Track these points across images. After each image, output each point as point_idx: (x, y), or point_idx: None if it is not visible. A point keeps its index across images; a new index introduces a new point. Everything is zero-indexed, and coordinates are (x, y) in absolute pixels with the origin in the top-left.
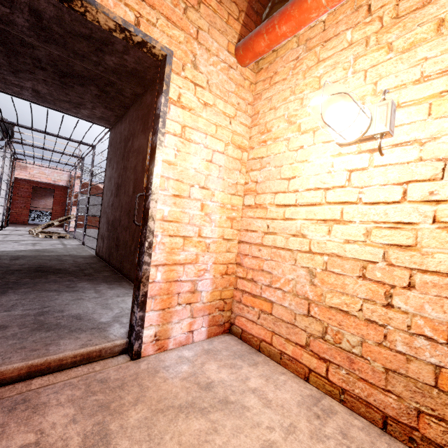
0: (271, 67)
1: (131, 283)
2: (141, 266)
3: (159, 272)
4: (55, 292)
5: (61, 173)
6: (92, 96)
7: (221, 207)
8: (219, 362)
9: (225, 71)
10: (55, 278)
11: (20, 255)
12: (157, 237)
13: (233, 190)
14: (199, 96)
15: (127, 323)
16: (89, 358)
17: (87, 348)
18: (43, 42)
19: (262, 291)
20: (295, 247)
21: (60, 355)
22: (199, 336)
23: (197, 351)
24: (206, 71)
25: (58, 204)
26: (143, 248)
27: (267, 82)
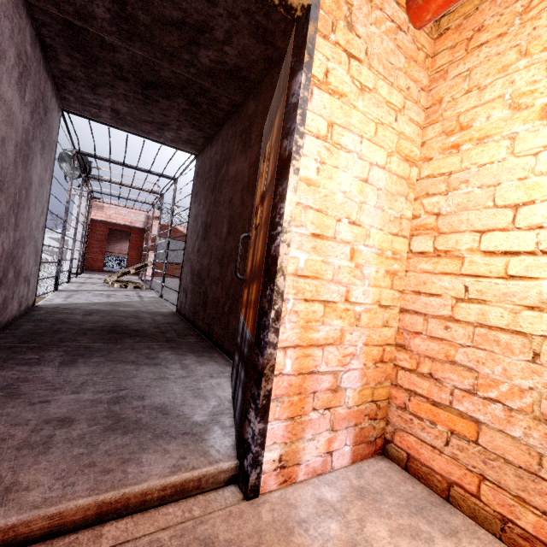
0: (469, 22)
1: (224, 355)
2: (262, 348)
3: (288, 359)
4: (133, 366)
5: (139, 213)
6: (179, 113)
7: (378, 255)
8: (388, 521)
9: (391, 34)
10: (132, 344)
11: (94, 310)
12: (288, 302)
13: (395, 227)
14: (354, 75)
15: (230, 427)
16: (183, 491)
17: (180, 476)
18: (126, 40)
19: (454, 399)
20: (535, 329)
21: (143, 487)
22: (340, 459)
23: (343, 490)
24: (365, 34)
25: (134, 248)
26: (267, 320)
27: (458, 49)
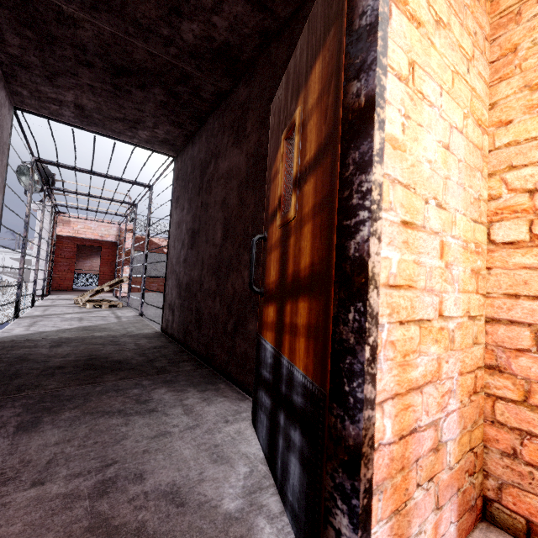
0: None
1: (232, 385)
2: (350, 409)
3: (386, 418)
4: (120, 418)
5: (109, 226)
6: (155, 106)
7: (463, 249)
8: None
9: None
10: (115, 382)
11: (63, 338)
12: (381, 330)
13: (475, 211)
14: (429, 0)
15: (281, 516)
16: None
17: None
18: (90, 10)
19: None
20: None
21: None
22: None
23: None
24: None
25: (106, 264)
26: (357, 363)
27: None
